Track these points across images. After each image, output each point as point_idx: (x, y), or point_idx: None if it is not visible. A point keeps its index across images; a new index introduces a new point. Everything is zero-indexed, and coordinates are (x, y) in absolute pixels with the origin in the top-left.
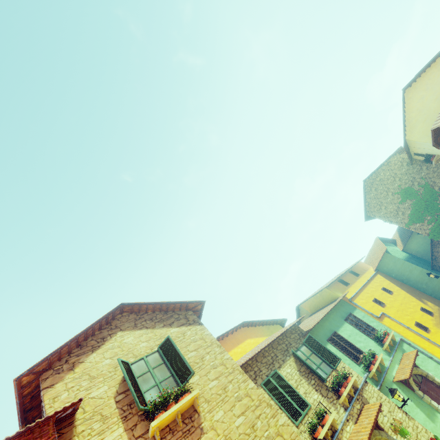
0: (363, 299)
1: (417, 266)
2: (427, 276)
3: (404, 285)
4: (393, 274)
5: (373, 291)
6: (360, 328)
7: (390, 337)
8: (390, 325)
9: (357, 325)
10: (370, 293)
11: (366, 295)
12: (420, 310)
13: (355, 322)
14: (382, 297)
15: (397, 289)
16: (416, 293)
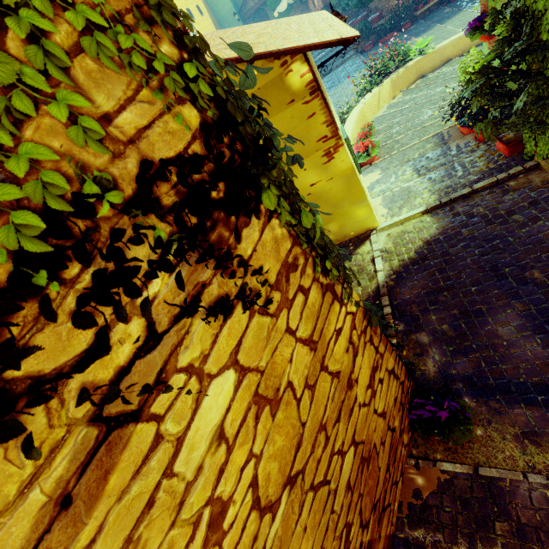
0: (179, 2)
1: (231, 2)
2: (233, 17)
3: (214, 17)
4: (210, 1)
5: (189, 2)
6: None
7: None
8: None
9: None
10: (187, 2)
11: (182, 1)
12: None
13: None
14: (195, 12)
15: (207, 15)
16: (219, 28)
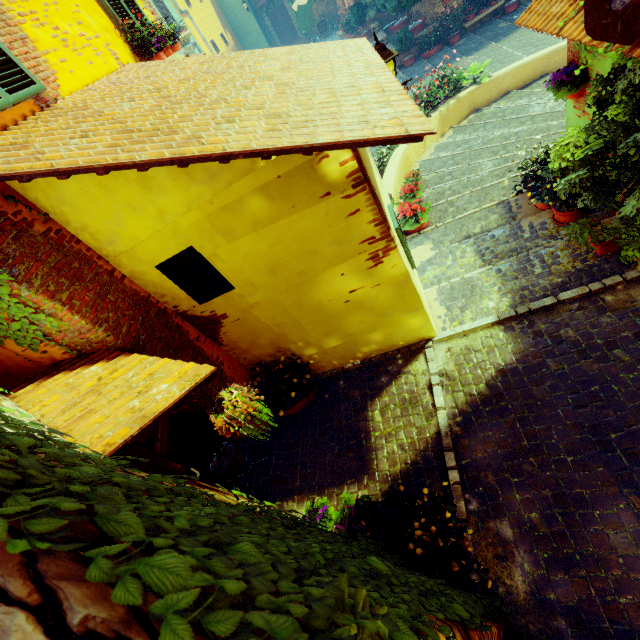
0: None
1: None
2: (241, 6)
3: (216, 4)
4: None
5: None
6: (160, 9)
7: (187, 32)
8: (190, 27)
9: (157, 4)
10: None
11: None
12: (220, 35)
13: (156, 0)
14: None
15: (208, 1)
16: (223, 19)
